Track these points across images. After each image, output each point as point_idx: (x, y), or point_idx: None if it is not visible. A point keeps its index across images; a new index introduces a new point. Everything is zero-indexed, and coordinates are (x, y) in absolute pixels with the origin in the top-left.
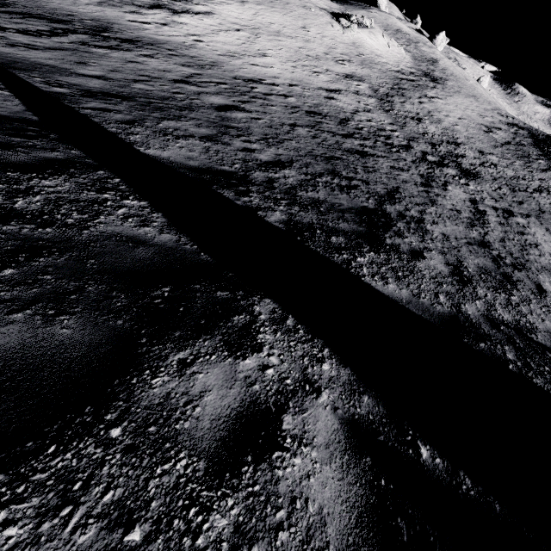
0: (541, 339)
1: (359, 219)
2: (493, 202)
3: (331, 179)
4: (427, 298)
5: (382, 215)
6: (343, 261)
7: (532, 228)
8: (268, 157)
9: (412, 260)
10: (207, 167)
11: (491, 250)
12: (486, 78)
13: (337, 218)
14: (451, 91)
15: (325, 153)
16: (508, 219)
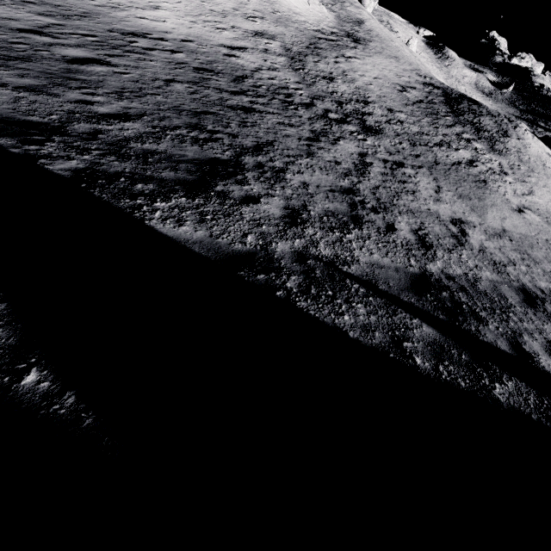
0: (353, 269)
1: (197, 168)
2: (386, 156)
3: (188, 132)
4: (229, 238)
5: (234, 166)
6: (131, 206)
7: (418, 178)
8: (109, 110)
9: (239, 205)
10: (4, 117)
11: (355, 197)
12: (414, 41)
13: (166, 167)
14: (372, 52)
15: (197, 108)
16: (395, 170)
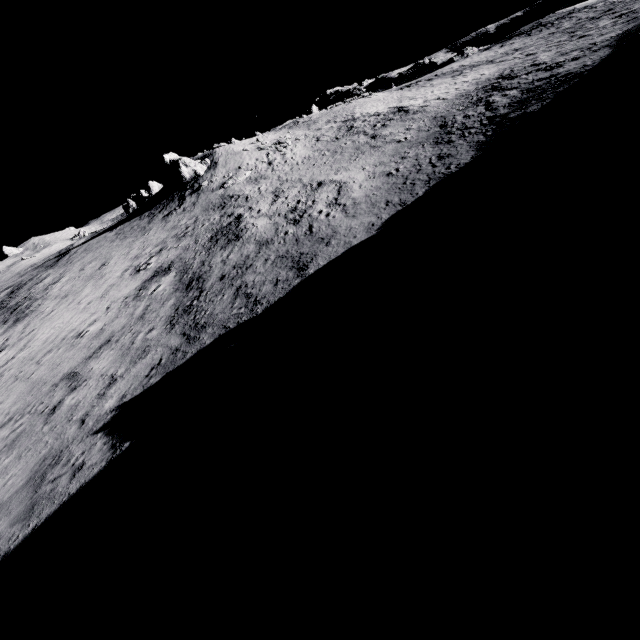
0: None
1: None
2: None
3: None
4: None
5: None
6: None
7: None
8: None
9: None
10: None
11: None
12: None
13: None
14: (435, 73)
15: None
16: None
